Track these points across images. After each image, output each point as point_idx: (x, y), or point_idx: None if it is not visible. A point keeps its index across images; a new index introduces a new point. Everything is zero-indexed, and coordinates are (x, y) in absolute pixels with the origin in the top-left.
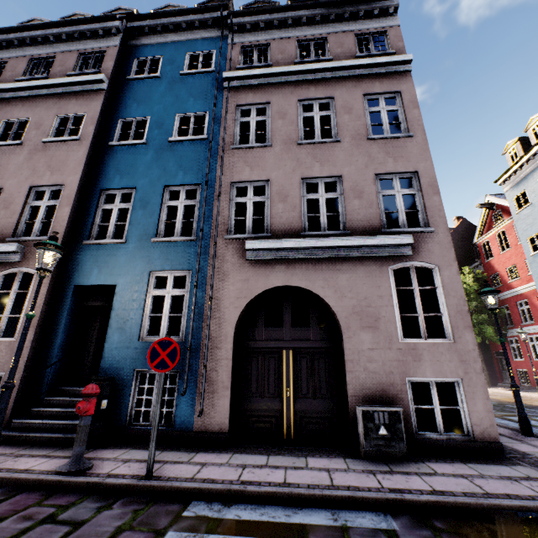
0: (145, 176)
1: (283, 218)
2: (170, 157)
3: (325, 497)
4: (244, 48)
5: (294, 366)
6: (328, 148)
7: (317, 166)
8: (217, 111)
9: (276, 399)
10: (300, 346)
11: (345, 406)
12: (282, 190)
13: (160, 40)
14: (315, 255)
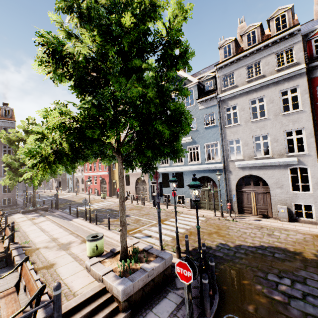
0: None
1: None
2: None
3: None
4: None
5: None
6: None
7: None
8: None
9: None
10: None
11: None
12: None
13: None
14: None
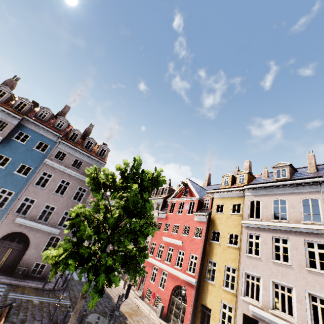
0: None
1: (33, 213)
2: (10, 178)
3: None
4: (60, 149)
5: (10, 253)
6: (59, 197)
7: (53, 201)
8: (36, 169)
9: (0, 260)
10: (15, 248)
11: (17, 265)
12: (39, 204)
13: (34, 129)
14: (35, 227)
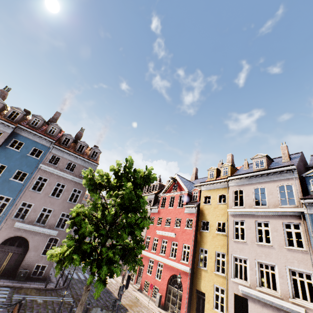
0: None
1: (31, 217)
2: (7, 185)
3: (0, 285)
4: (53, 154)
5: (11, 257)
6: (56, 200)
7: (49, 204)
8: (32, 174)
9: (1, 265)
10: (16, 252)
11: (18, 268)
12: (36, 208)
13: (27, 136)
14: (33, 230)
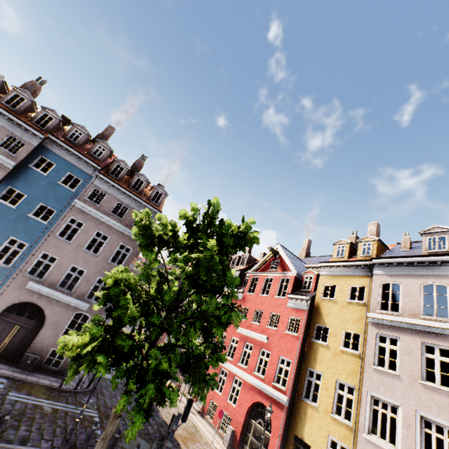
0: (4, 226)
1: (53, 277)
2: (23, 223)
3: None
4: (96, 187)
5: (17, 332)
6: (92, 257)
7: (82, 262)
8: (61, 213)
9: (1, 341)
10: (24, 326)
11: (26, 350)
12: (61, 265)
13: (61, 155)
14: (54, 297)
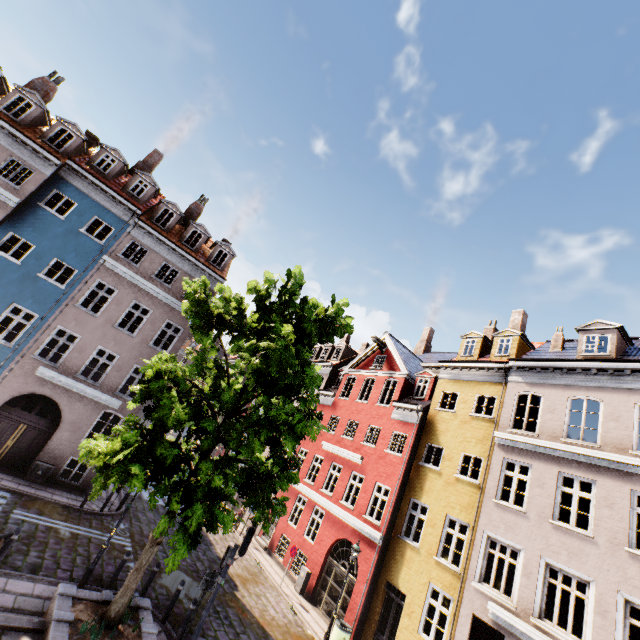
0: (5, 288)
1: (73, 362)
2: (31, 285)
3: None
4: (134, 240)
5: (23, 433)
6: (126, 337)
7: (112, 344)
8: (84, 274)
9: (2, 444)
10: (33, 425)
11: (35, 457)
12: (84, 346)
13: (85, 190)
14: (73, 389)
